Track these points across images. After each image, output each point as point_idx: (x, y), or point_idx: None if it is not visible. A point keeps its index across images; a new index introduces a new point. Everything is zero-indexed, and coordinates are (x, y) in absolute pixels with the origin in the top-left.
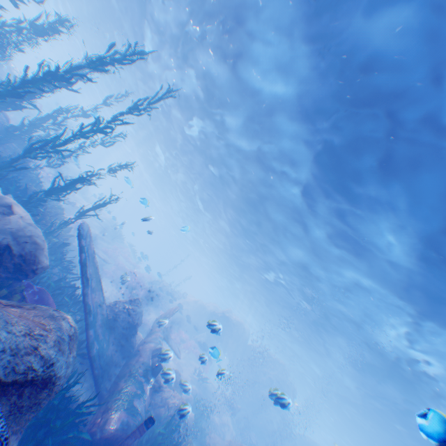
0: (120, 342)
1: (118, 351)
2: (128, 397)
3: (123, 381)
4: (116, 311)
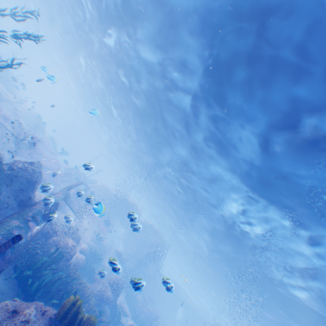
0: (17, 194)
1: (13, 200)
2: (8, 227)
3: (9, 218)
4: (15, 169)
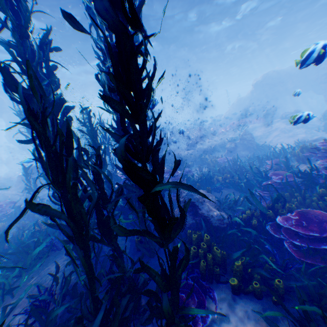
0: None
1: None
2: None
3: None
4: None
